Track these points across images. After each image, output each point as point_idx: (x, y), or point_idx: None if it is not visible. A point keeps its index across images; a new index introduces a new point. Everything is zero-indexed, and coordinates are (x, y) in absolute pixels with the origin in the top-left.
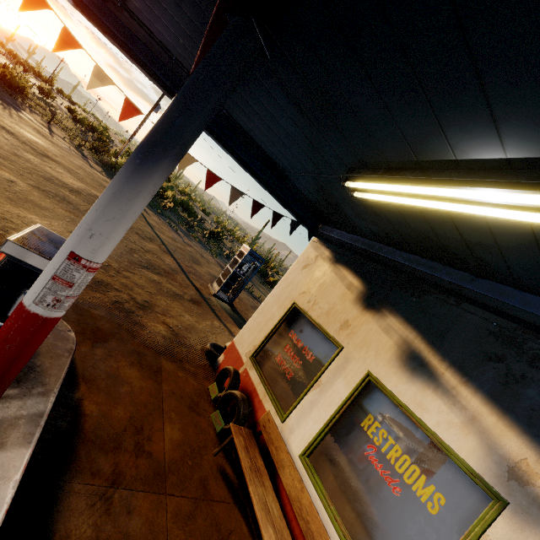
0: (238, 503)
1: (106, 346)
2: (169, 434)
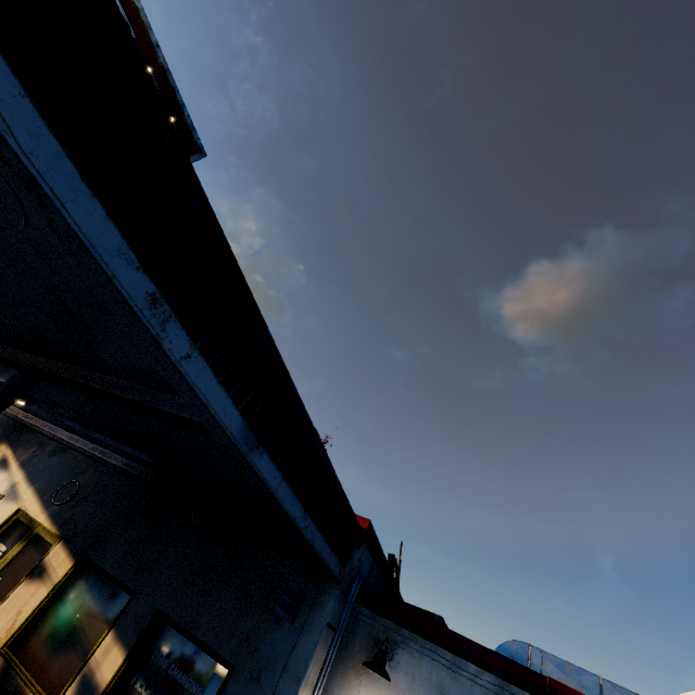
0: None
1: None
2: None
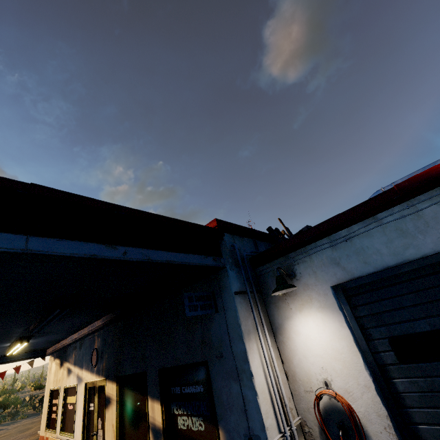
0: None
1: None
2: None
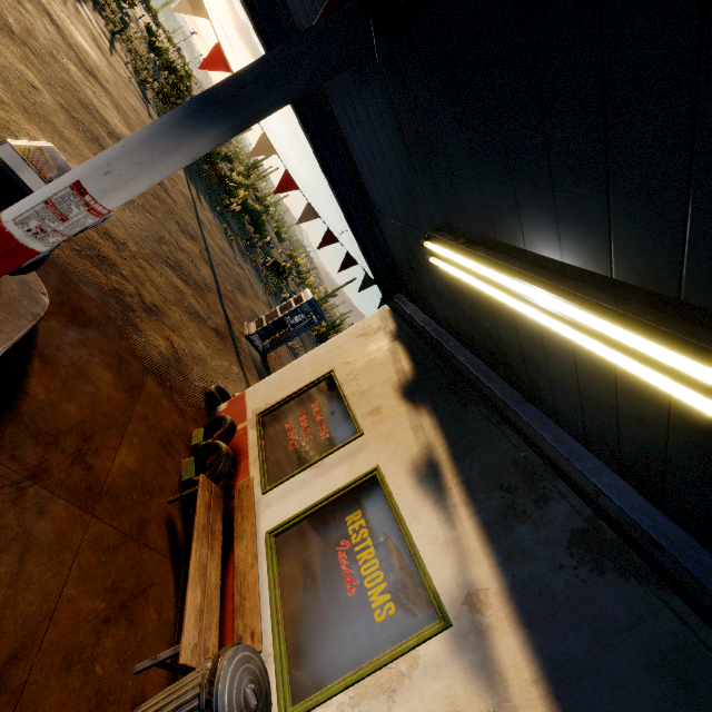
0: (175, 560)
1: (84, 332)
2: (122, 458)
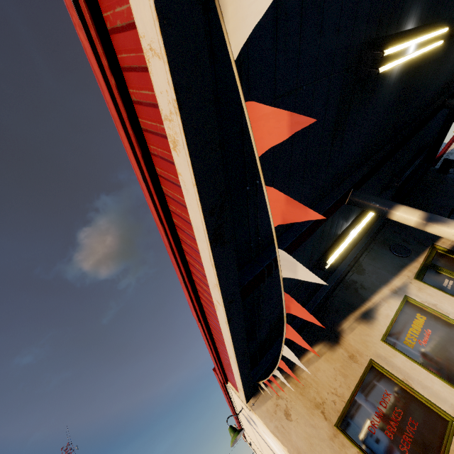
0: None
1: None
2: None
